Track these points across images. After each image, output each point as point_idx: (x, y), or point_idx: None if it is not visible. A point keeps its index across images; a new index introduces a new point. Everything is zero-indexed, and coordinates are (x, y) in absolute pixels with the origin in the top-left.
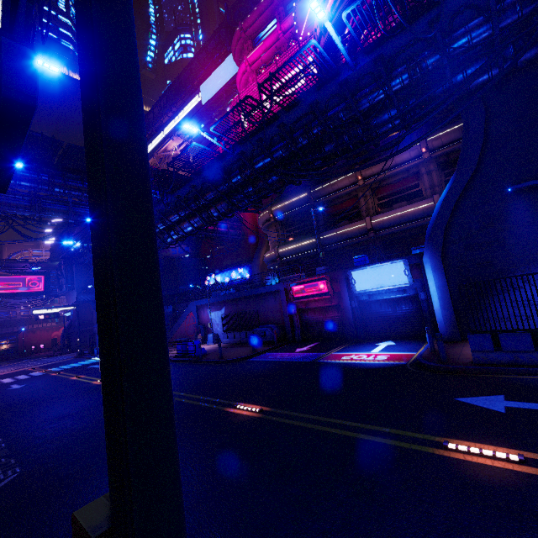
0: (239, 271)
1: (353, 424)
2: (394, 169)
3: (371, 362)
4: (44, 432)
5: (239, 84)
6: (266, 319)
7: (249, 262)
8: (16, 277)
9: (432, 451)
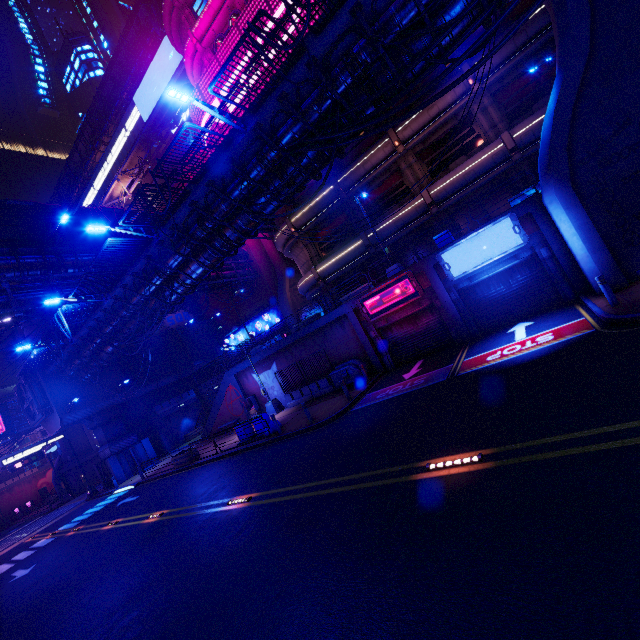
0: (264, 318)
1: None
2: (439, 118)
3: (540, 348)
4: (127, 634)
5: (190, 73)
6: (339, 356)
7: (274, 304)
8: None
9: None
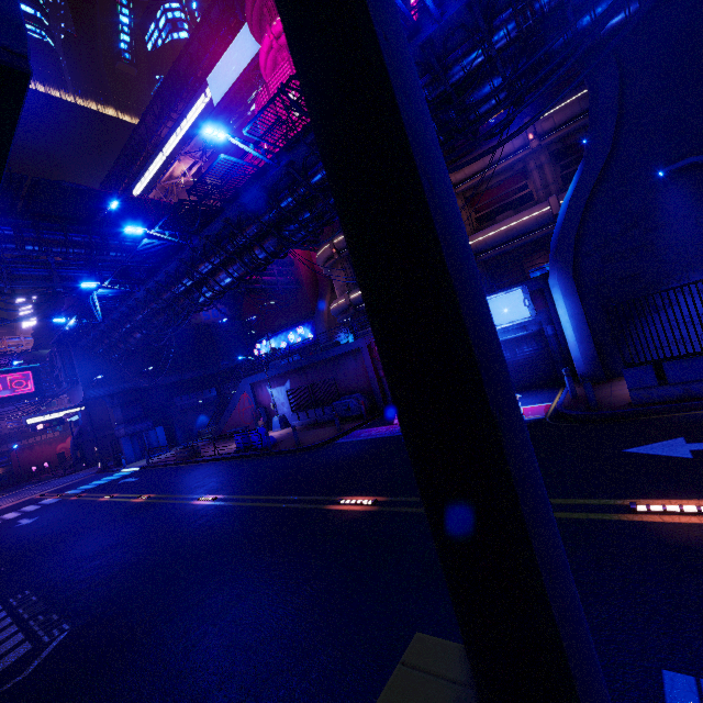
0: (298, 331)
1: None
2: (494, 167)
3: None
4: (87, 573)
5: (264, 69)
6: (347, 387)
7: (310, 318)
8: None
9: (618, 518)
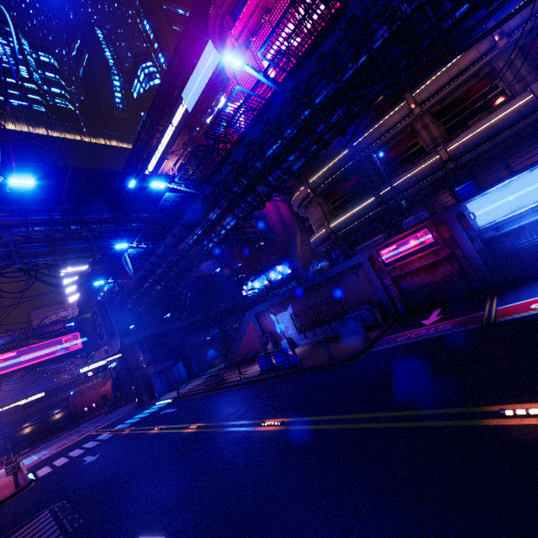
0: (277, 269)
1: None
2: (459, 78)
3: None
4: (183, 535)
5: (228, 67)
6: (351, 302)
7: (286, 257)
8: (52, 341)
9: None
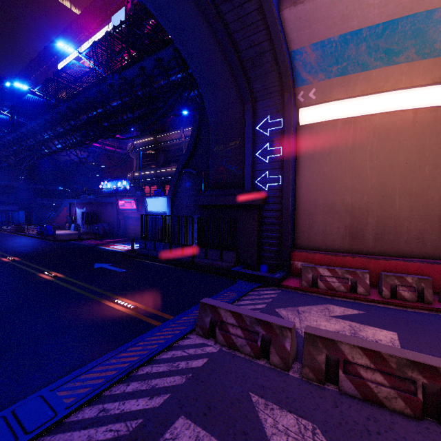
0: (123, 182)
1: (36, 266)
2: None
3: (114, 249)
4: None
5: None
6: (106, 219)
7: None
8: None
9: (37, 274)
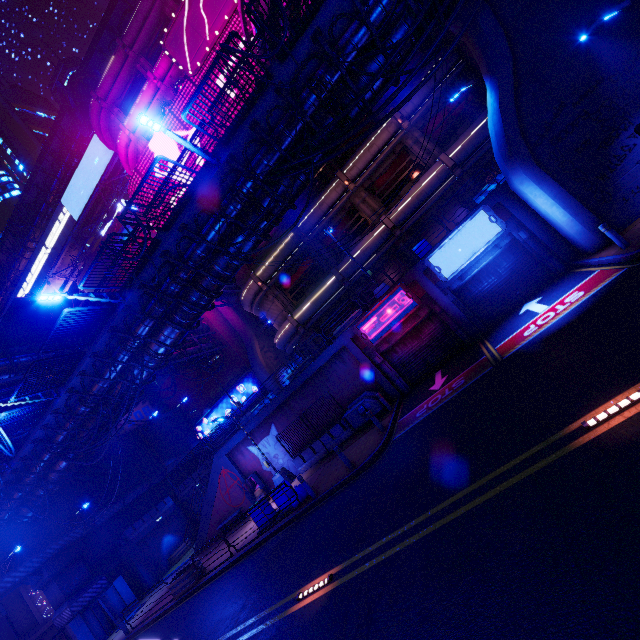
0: (239, 390)
1: None
2: (380, 155)
3: (580, 302)
4: None
5: (125, 162)
6: (346, 395)
7: (247, 371)
8: None
9: None
